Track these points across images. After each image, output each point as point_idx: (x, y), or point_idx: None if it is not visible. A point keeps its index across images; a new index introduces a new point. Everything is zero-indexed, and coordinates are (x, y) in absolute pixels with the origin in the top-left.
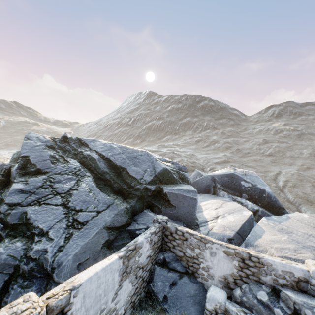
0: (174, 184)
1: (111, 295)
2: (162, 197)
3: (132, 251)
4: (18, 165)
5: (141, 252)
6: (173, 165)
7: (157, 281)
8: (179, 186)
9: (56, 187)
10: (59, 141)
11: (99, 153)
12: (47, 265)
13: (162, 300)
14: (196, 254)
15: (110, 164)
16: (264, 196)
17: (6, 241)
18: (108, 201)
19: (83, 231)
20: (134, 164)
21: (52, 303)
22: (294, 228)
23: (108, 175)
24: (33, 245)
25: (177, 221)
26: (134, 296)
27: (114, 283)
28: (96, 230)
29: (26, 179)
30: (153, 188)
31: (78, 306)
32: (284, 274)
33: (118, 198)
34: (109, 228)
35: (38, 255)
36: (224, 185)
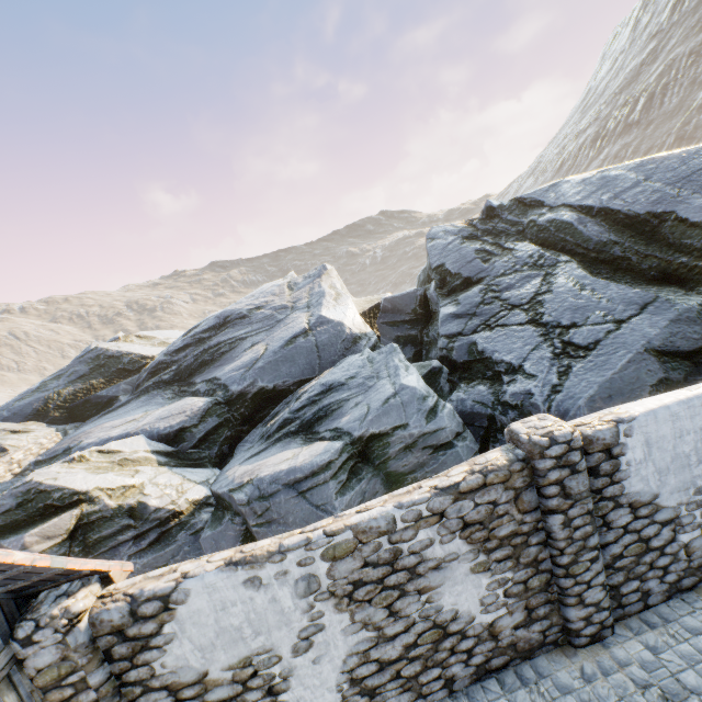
0: None
1: None
2: None
3: None
4: (435, 282)
5: None
6: None
7: None
8: None
9: (506, 298)
10: (480, 222)
11: (576, 207)
12: None
13: None
14: None
15: (616, 220)
16: None
17: (462, 386)
18: (636, 298)
19: (593, 359)
20: (698, 192)
21: (587, 432)
22: None
23: (615, 249)
24: (503, 388)
25: None
26: None
27: None
28: (625, 355)
29: (455, 299)
30: None
31: (636, 456)
32: None
33: (667, 290)
34: (658, 352)
35: (517, 400)
36: None
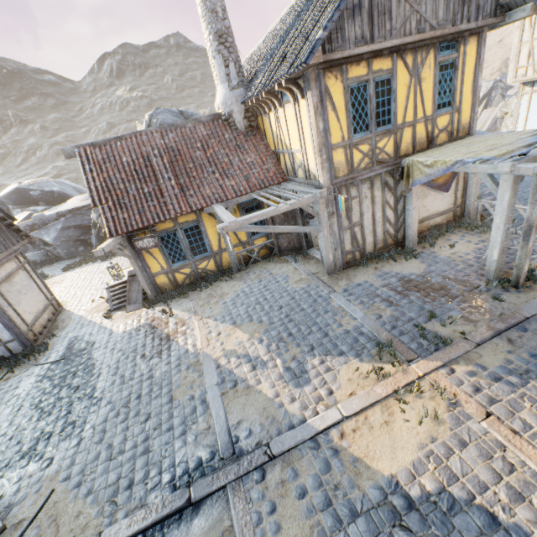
0: None
1: None
2: None
3: None
4: None
5: None
6: None
7: None
8: None
9: None
10: None
11: None
12: None
13: None
14: None
15: None
16: (56, 196)
17: None
18: None
19: None
20: None
21: None
22: (66, 207)
23: None
24: None
25: None
26: None
27: None
28: None
29: None
30: None
31: None
32: (26, 228)
33: None
34: None
35: None
36: (17, 204)
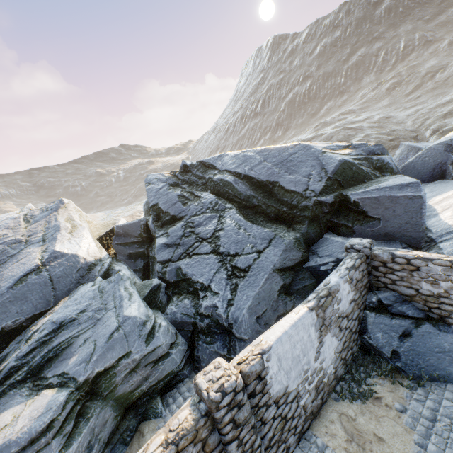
0: (366, 182)
1: (312, 354)
2: (349, 210)
3: (325, 298)
4: (152, 217)
5: (339, 297)
6: (354, 151)
7: (374, 332)
8: (378, 184)
9: (198, 233)
10: (180, 174)
11: (232, 172)
12: (223, 321)
13: (389, 356)
14: (443, 290)
15: (253, 183)
16: None
17: (174, 299)
18: (266, 235)
19: (249, 279)
20: (287, 172)
21: (246, 370)
22: None
23: (254, 200)
24: (200, 302)
25: (388, 241)
26: (343, 352)
27: (312, 341)
28: (264, 275)
29: (166, 231)
30: (330, 199)
31: (275, 370)
32: None
33: (280, 227)
34: (279, 270)
35: (209, 311)
36: None
